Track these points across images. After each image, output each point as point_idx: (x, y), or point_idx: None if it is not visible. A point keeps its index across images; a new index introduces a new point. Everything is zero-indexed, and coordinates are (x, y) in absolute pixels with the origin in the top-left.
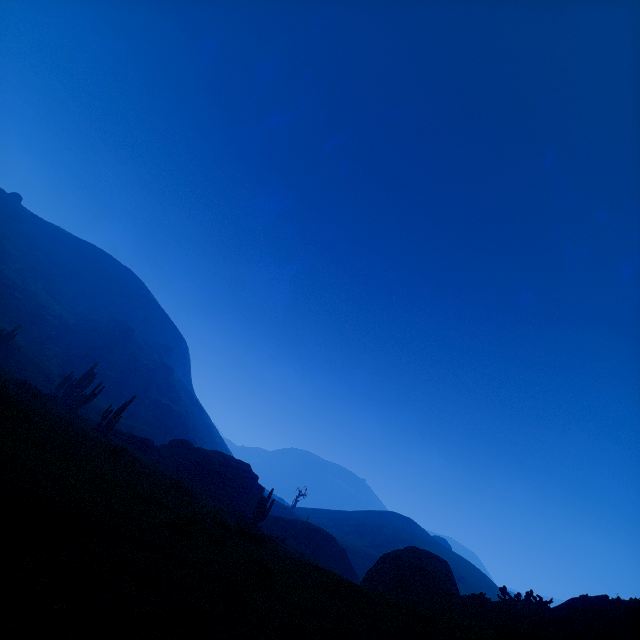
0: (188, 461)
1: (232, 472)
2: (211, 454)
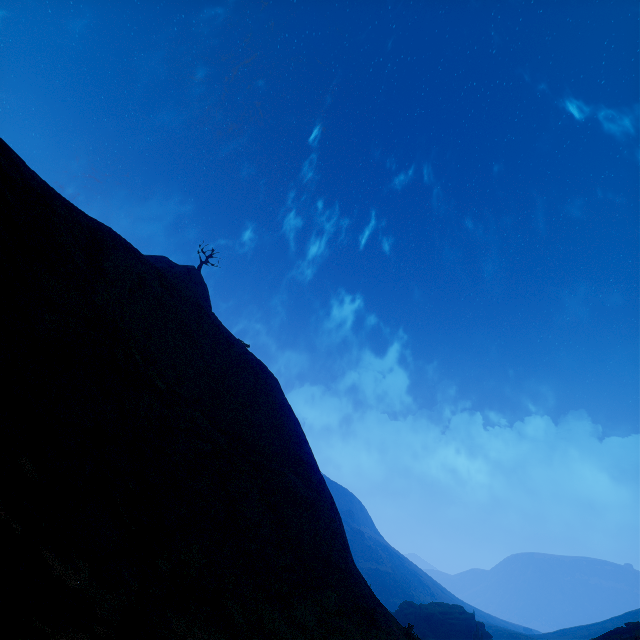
0: (419, 619)
1: (451, 617)
2: (430, 607)
